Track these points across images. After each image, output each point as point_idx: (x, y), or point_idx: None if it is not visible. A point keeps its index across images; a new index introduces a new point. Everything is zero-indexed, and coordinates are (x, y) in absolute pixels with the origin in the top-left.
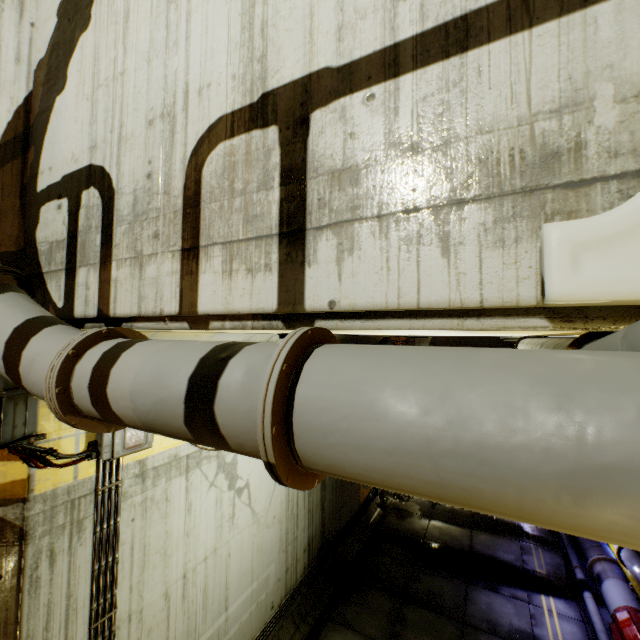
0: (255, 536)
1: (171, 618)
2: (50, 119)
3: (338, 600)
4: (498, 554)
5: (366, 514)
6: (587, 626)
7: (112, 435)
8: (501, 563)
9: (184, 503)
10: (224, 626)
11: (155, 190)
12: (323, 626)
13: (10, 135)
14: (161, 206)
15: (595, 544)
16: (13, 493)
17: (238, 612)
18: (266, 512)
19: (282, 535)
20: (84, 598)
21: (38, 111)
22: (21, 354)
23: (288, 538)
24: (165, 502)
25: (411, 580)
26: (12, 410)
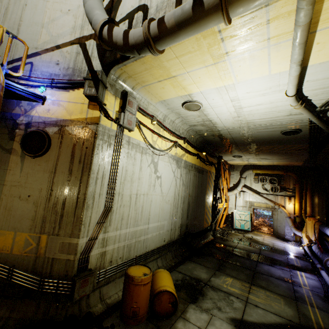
0: (161, 202)
1: (130, 208)
2: (122, 0)
3: (192, 256)
4: (274, 257)
5: (206, 235)
6: (321, 282)
7: (123, 117)
8: (276, 259)
9: (139, 165)
10: (147, 230)
11: (165, 1)
12: (185, 261)
13: (106, 8)
14: (167, 4)
15: (328, 255)
16: (94, 121)
17: (152, 229)
18: (166, 195)
19: (171, 212)
20: (108, 173)
21: (117, 0)
22: (129, 31)
23: (173, 215)
24: (134, 159)
25: (228, 257)
26: (101, 88)
